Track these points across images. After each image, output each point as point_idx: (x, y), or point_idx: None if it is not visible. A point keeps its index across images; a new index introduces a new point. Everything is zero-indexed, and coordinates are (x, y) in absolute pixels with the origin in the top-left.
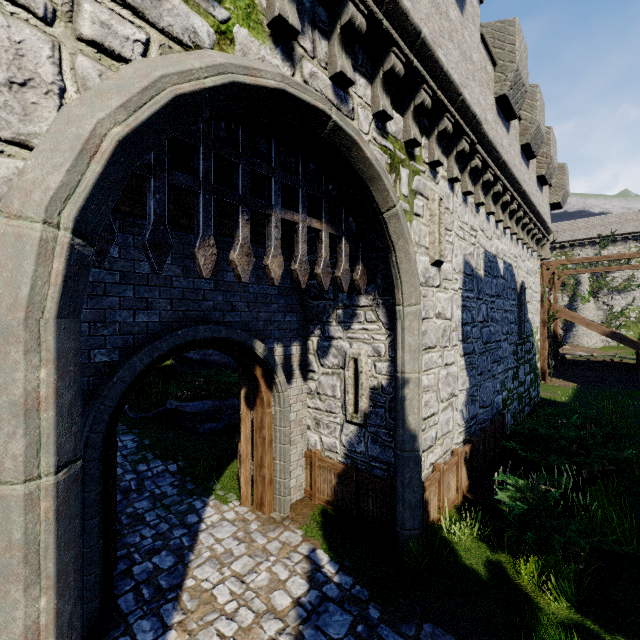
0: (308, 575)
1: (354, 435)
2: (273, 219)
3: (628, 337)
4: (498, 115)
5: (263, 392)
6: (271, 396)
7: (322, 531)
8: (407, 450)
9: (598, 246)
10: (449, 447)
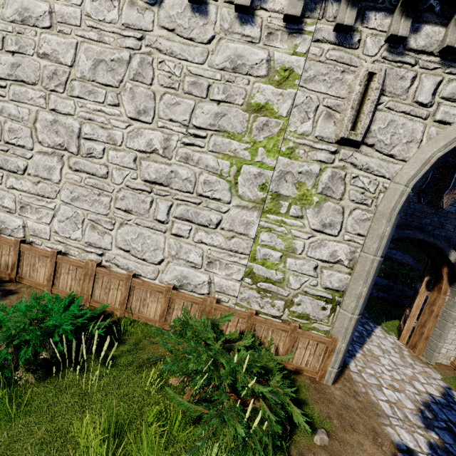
0: (440, 392)
1: None
2: None
3: None
4: None
5: (443, 284)
6: (448, 289)
7: None
8: None
9: None
10: None
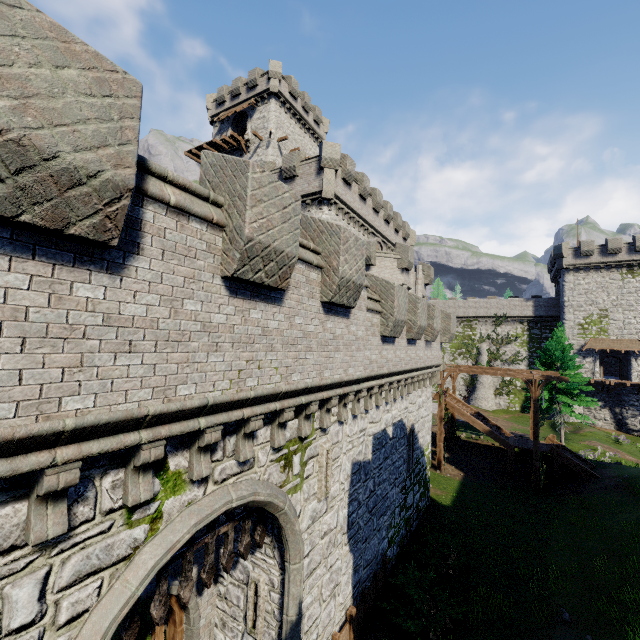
0: None
1: None
2: (188, 558)
3: (500, 436)
4: (384, 343)
5: (176, 615)
6: (184, 614)
7: None
8: None
9: (494, 324)
10: (330, 632)
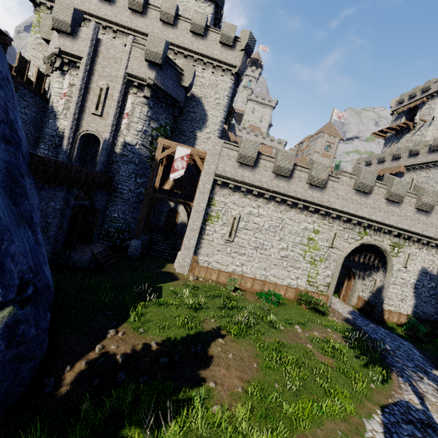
0: (352, 310)
1: (370, 295)
2: (363, 254)
3: None
4: None
5: (351, 279)
6: (353, 280)
7: (357, 309)
8: (380, 299)
9: None
10: (398, 310)
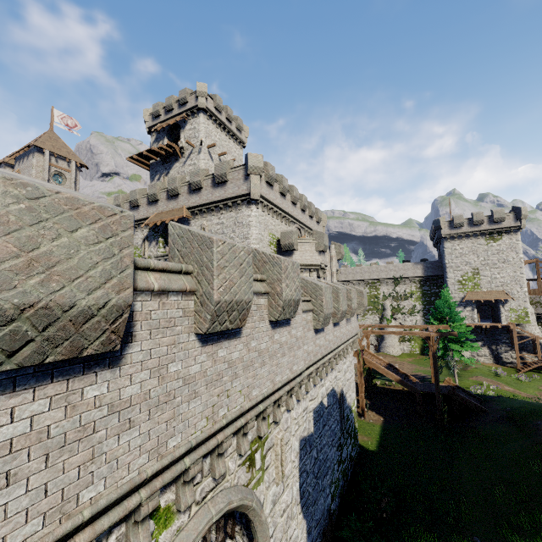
0: None
1: None
2: None
3: (409, 384)
4: (316, 333)
5: None
6: None
7: None
8: None
9: (394, 284)
10: None
